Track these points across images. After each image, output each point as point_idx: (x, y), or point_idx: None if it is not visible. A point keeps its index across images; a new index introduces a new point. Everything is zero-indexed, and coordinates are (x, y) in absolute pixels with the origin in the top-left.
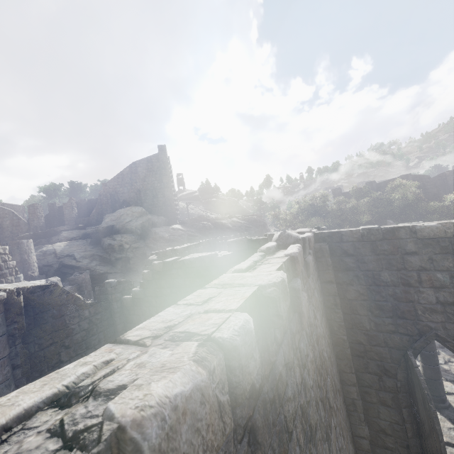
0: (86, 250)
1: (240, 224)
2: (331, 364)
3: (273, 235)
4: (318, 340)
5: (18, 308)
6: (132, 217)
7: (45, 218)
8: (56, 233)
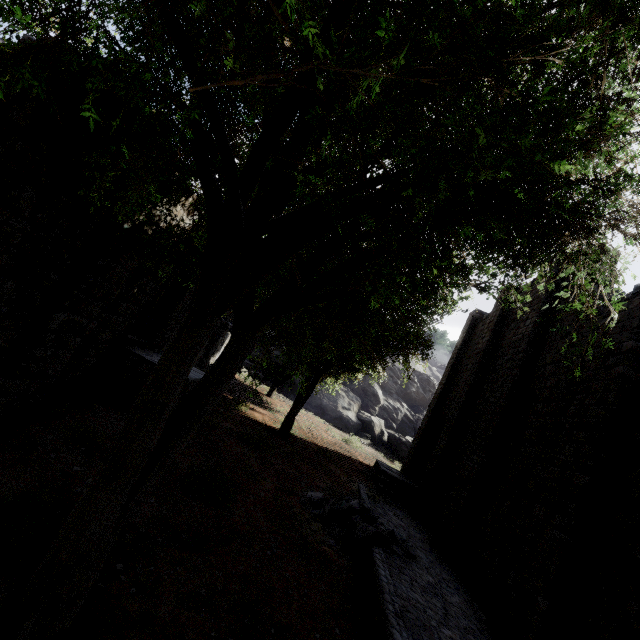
0: None
1: None
2: None
3: None
4: None
5: None
6: None
7: None
8: None
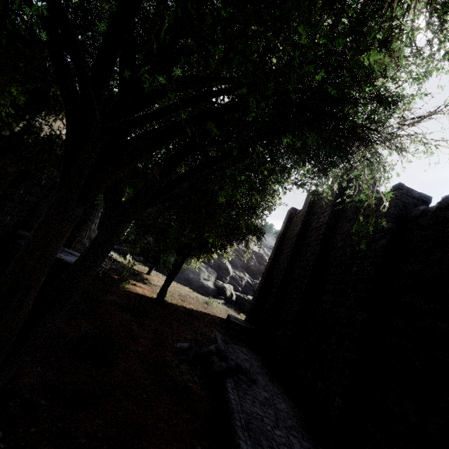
0: None
1: None
2: None
3: None
4: None
5: None
6: None
7: None
8: None
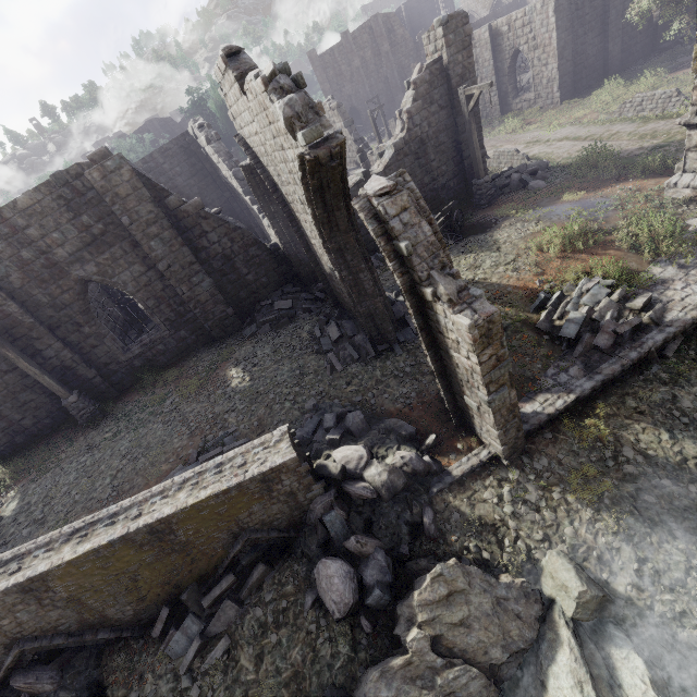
0: None
1: None
2: None
3: None
4: None
5: None
6: None
7: None
8: None
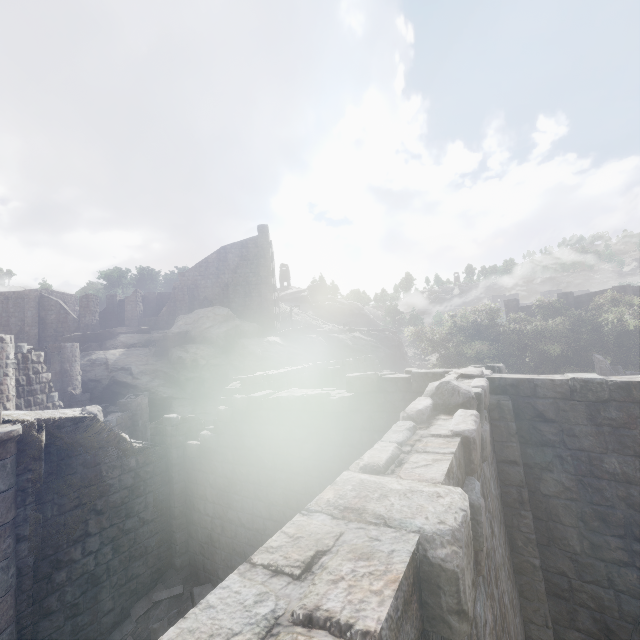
0: (148, 363)
1: (364, 342)
2: (514, 612)
3: (420, 375)
4: (497, 576)
5: (37, 450)
6: (214, 321)
7: (100, 315)
8: (112, 335)
